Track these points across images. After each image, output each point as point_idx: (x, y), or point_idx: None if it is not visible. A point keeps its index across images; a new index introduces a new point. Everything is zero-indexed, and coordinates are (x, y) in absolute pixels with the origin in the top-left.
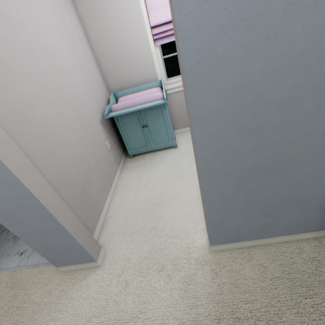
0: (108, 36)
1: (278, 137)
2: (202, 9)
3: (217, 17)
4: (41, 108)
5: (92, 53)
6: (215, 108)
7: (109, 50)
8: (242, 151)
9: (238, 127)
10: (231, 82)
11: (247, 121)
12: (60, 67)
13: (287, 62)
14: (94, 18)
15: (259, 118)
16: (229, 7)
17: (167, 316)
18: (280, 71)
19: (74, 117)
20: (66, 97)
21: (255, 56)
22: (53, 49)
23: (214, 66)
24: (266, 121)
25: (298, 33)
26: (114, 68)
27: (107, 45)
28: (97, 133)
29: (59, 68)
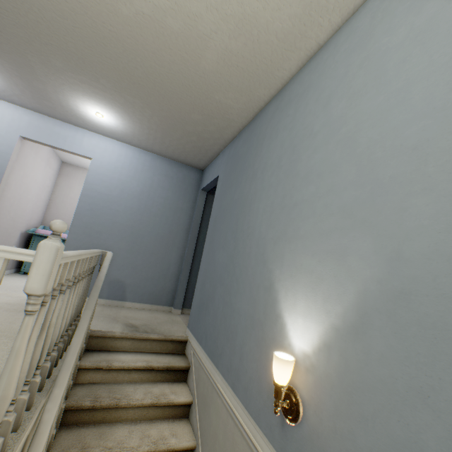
0: (67, 199)
1: (96, 242)
2: (85, 205)
3: (87, 207)
4: (7, 203)
5: (48, 200)
6: (80, 225)
7: (62, 204)
8: (84, 242)
9: (85, 233)
10: (86, 220)
11: (88, 232)
12: (28, 196)
13: (101, 223)
14: (65, 188)
15: (91, 233)
16: (90, 207)
17: (2, 301)
18: (99, 224)
19: (13, 217)
20: (18, 207)
21: (93, 218)
22: (31, 188)
23: (83, 215)
24: (93, 235)
25: (104, 218)
26: (57, 214)
27: (62, 202)
28: (15, 235)
29: (27, 196)
